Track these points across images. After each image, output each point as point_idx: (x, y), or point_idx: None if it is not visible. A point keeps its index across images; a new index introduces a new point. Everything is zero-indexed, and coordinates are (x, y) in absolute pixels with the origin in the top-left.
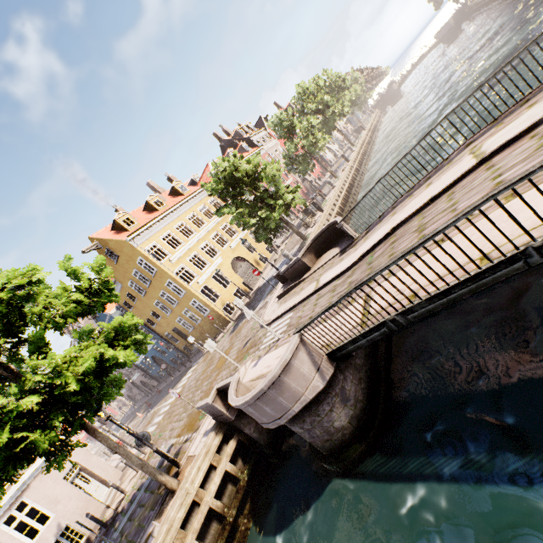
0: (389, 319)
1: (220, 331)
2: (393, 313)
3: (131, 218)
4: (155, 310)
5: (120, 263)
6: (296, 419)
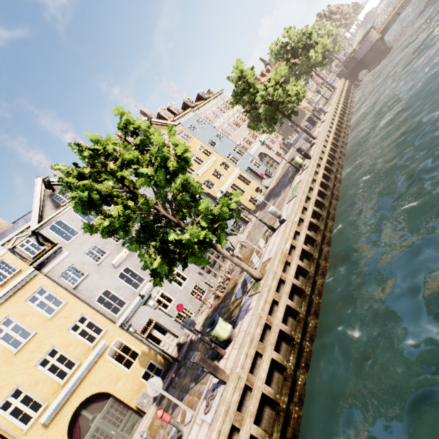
0: (394, 12)
1: (299, 123)
2: (395, 11)
3: (260, 77)
4: None
5: None
6: (372, 50)
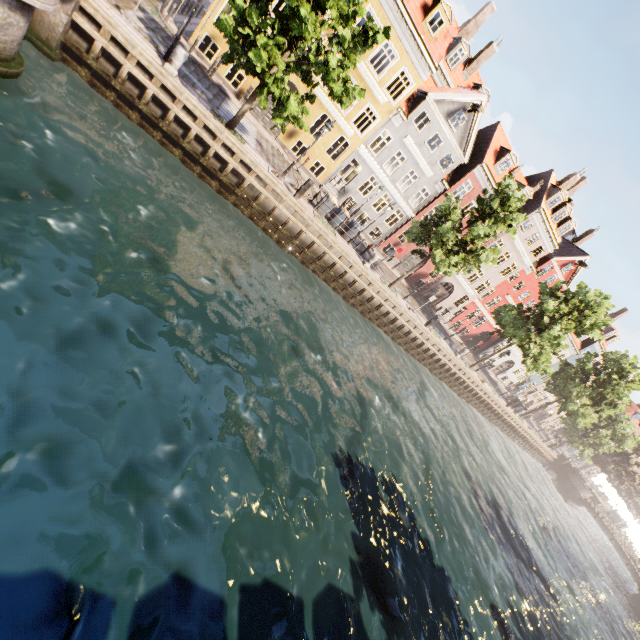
0: None
1: None
2: None
3: None
4: None
5: None
6: None
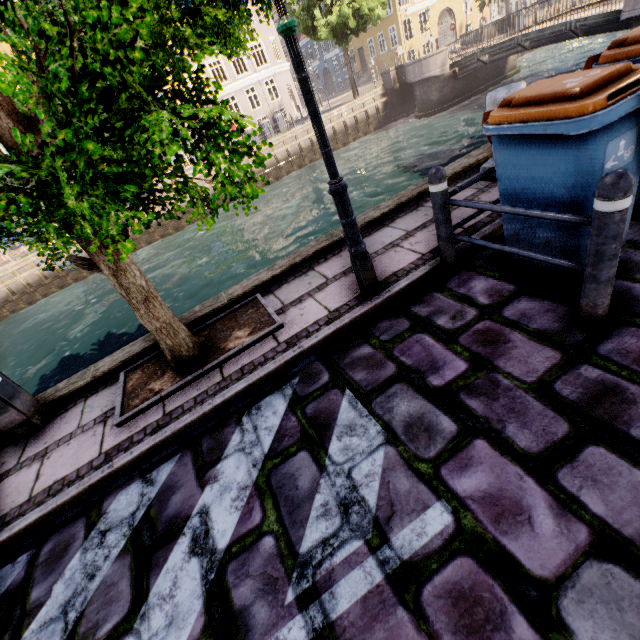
0: (476, 53)
1: None
2: (478, 51)
3: None
4: None
5: None
6: (421, 86)
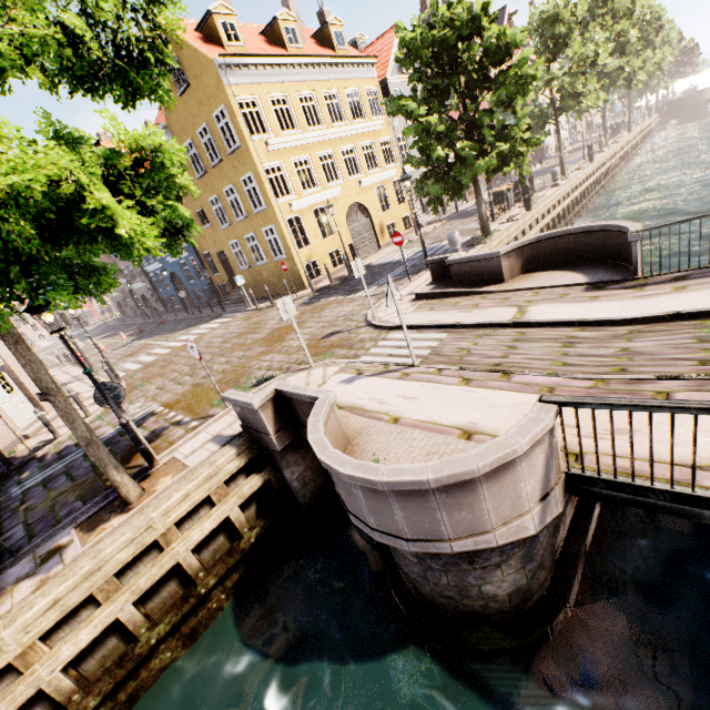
0: None
1: (284, 292)
2: None
3: (239, 29)
4: (207, 209)
5: (186, 99)
6: None
